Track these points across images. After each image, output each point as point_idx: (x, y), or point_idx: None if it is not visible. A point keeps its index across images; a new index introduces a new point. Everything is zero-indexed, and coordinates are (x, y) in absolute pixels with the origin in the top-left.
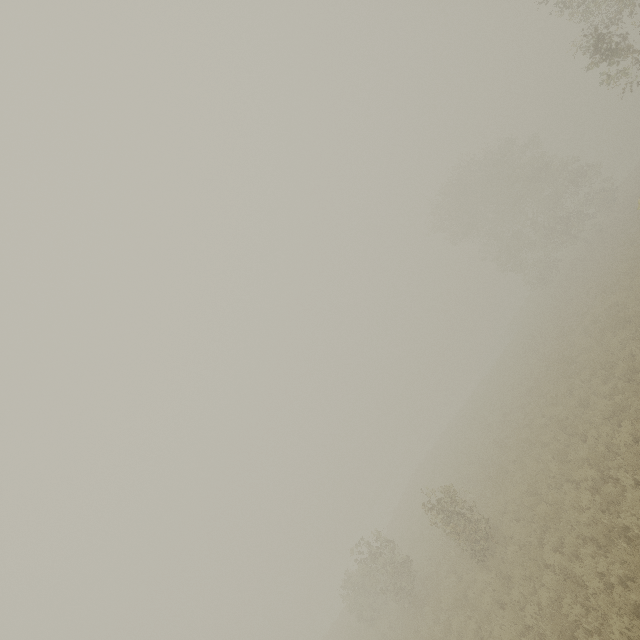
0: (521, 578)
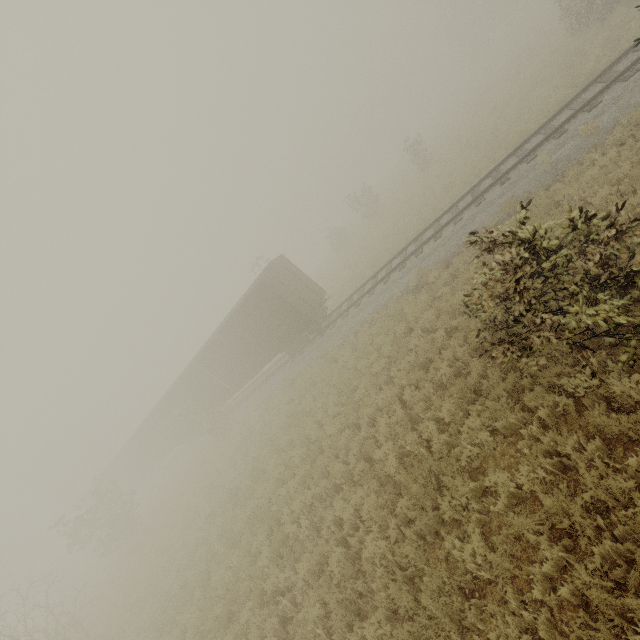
0: (450, 153)
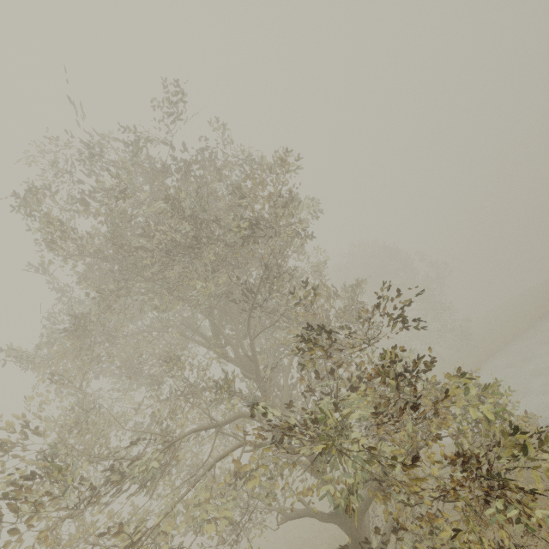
0: None
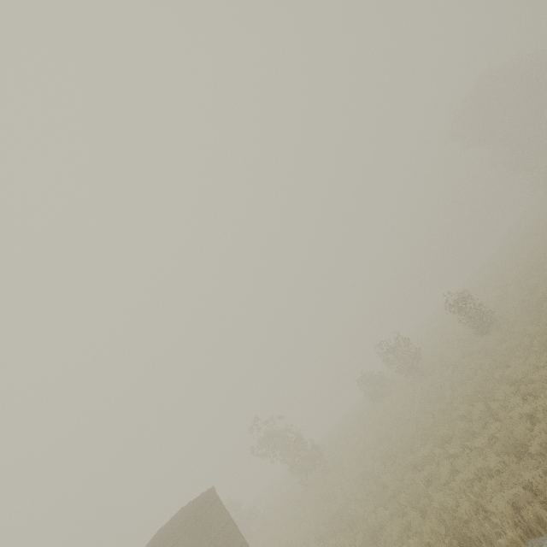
0: (522, 323)
